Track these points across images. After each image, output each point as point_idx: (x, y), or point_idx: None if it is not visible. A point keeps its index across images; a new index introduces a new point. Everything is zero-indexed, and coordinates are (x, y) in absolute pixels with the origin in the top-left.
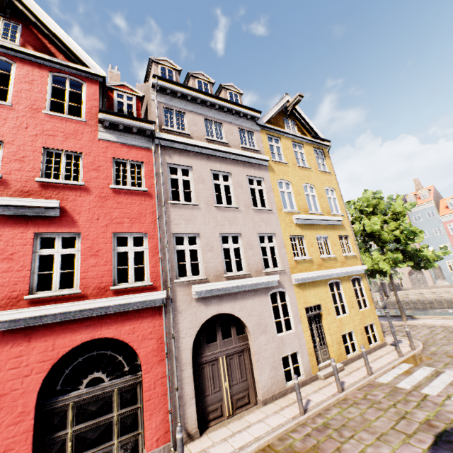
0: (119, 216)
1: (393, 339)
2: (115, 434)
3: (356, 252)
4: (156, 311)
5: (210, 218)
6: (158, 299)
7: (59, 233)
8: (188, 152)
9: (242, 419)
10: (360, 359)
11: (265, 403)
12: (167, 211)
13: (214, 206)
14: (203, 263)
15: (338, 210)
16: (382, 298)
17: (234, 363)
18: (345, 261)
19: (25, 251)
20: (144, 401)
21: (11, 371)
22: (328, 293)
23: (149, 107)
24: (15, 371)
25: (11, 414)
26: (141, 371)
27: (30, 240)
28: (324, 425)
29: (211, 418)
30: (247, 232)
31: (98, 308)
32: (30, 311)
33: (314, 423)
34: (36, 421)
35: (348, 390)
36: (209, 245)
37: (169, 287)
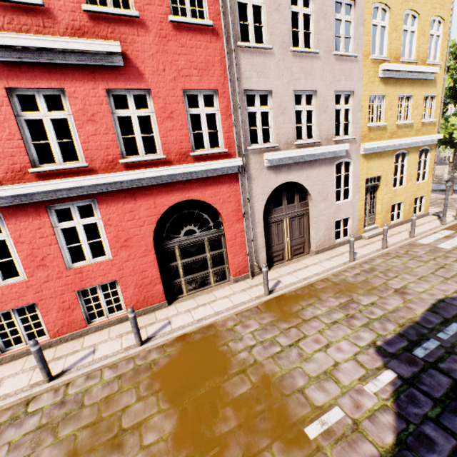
0: (186, 66)
1: (435, 210)
2: (210, 266)
3: (437, 118)
4: (232, 177)
5: (284, 69)
6: (234, 167)
7: (128, 89)
8: None
9: (299, 262)
10: (401, 225)
11: (317, 253)
12: (236, 58)
13: (290, 50)
14: (275, 129)
15: (436, 57)
16: (450, 171)
17: (295, 224)
18: (421, 129)
19: (103, 112)
20: (227, 247)
21: (129, 222)
22: (392, 165)
23: None
24: (132, 223)
25: (139, 250)
26: (223, 227)
27: (104, 98)
28: (370, 269)
29: (275, 261)
30: (323, 90)
31: (184, 173)
32: (129, 174)
33: (362, 267)
34: (155, 256)
35: (391, 247)
36: (282, 106)
37: (243, 154)
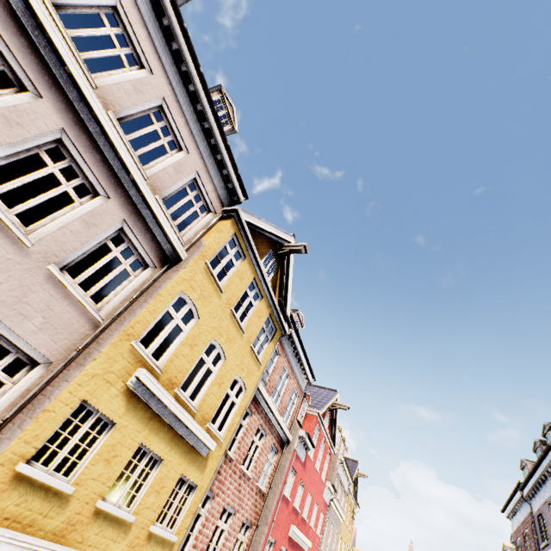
0: None
1: None
2: None
3: None
4: None
5: None
6: None
7: None
8: (332, 508)
9: None
10: None
11: None
12: None
13: None
14: None
15: None
16: None
17: None
18: None
19: None
20: None
21: None
22: None
23: (332, 467)
24: None
25: None
26: None
27: None
28: None
29: None
30: None
31: None
32: None
33: None
34: None
35: None
36: None
37: None
